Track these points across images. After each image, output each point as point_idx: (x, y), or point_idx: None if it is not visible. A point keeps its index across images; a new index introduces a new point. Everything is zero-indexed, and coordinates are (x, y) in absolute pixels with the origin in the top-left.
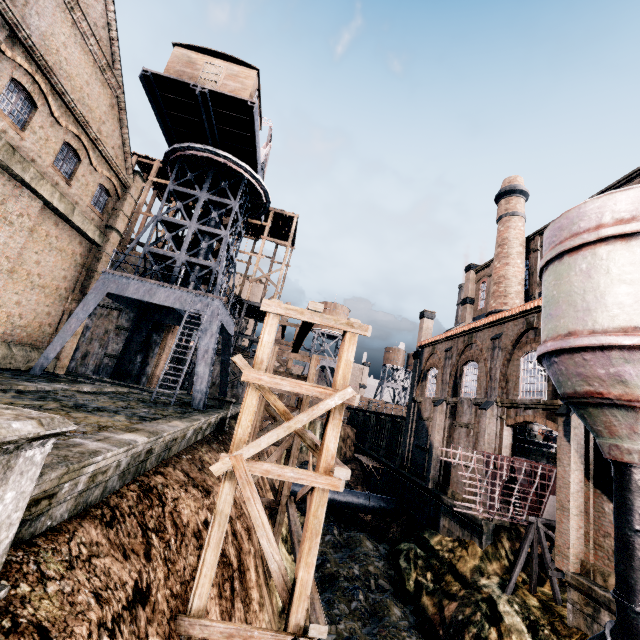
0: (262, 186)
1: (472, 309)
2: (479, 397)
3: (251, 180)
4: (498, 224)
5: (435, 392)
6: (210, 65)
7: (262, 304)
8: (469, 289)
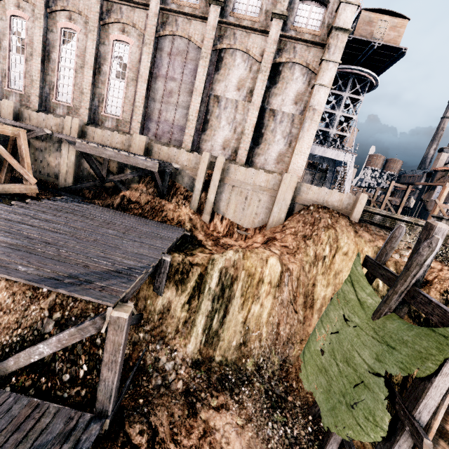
0: (377, 83)
1: None
2: None
3: (373, 82)
4: None
5: None
6: (381, 21)
7: (446, 184)
8: None
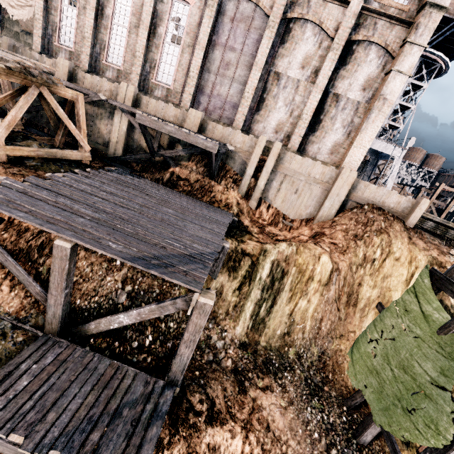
0: (446, 70)
1: None
2: None
3: (443, 68)
4: None
5: None
6: None
7: None
8: None
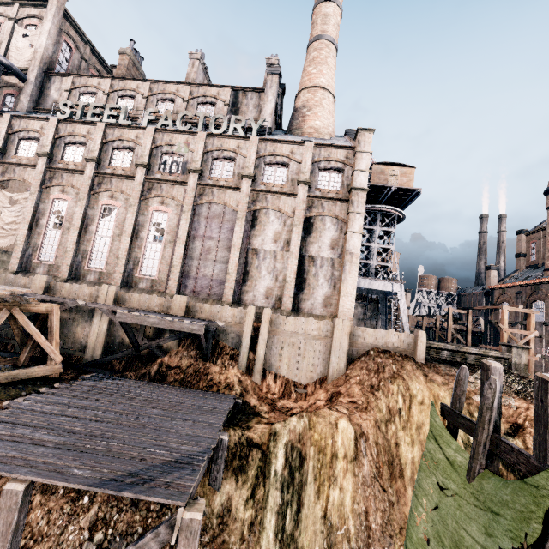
0: (404, 216)
1: (524, 260)
2: (547, 321)
3: (400, 215)
4: (548, 211)
5: (509, 317)
6: (391, 171)
7: (503, 307)
8: (521, 247)
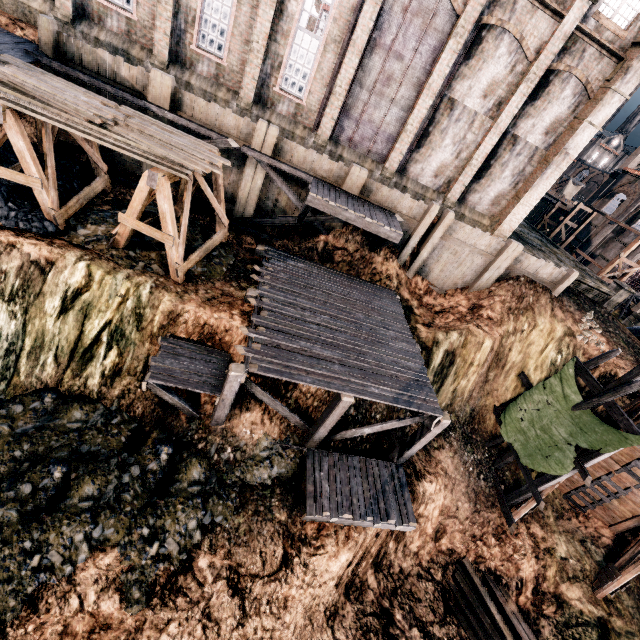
0: None
1: None
2: None
3: None
4: None
5: (613, 212)
6: None
7: (639, 239)
8: None
